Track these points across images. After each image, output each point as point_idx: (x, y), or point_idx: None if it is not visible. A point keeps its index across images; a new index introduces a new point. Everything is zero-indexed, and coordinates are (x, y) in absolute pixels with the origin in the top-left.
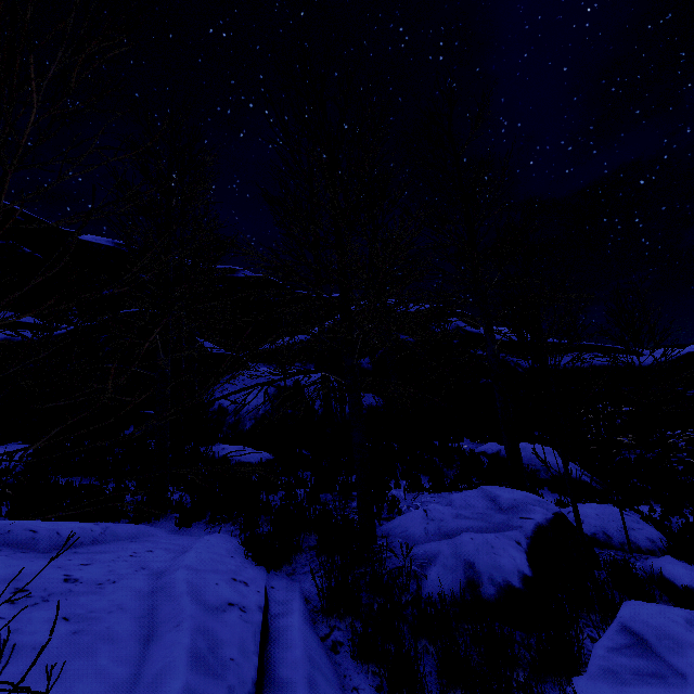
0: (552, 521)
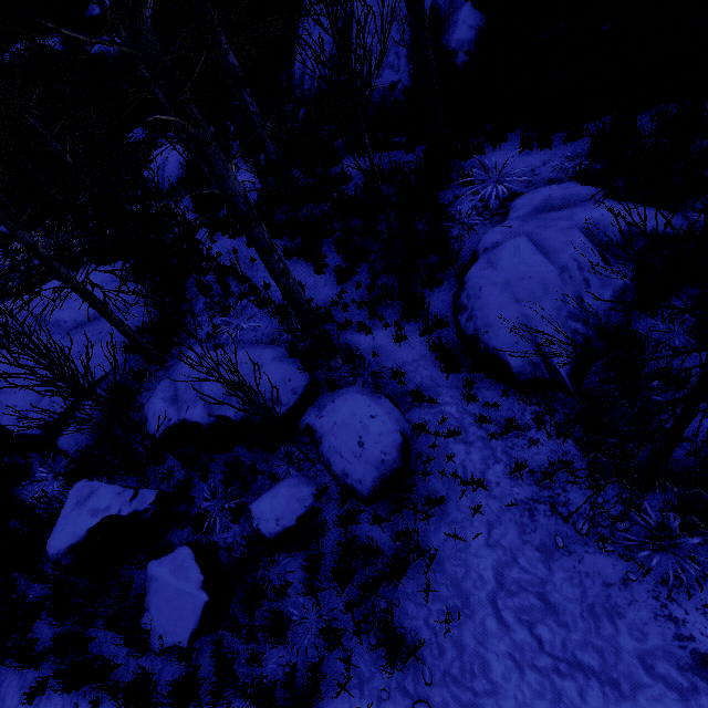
0: (192, 423)
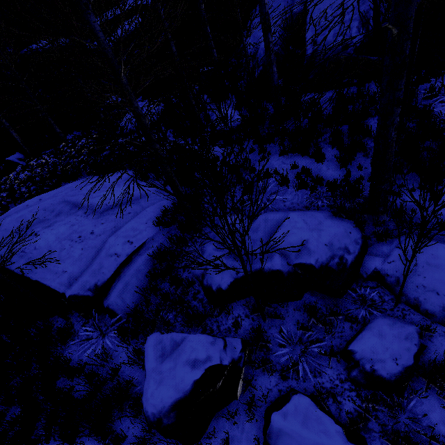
0: (273, 272)
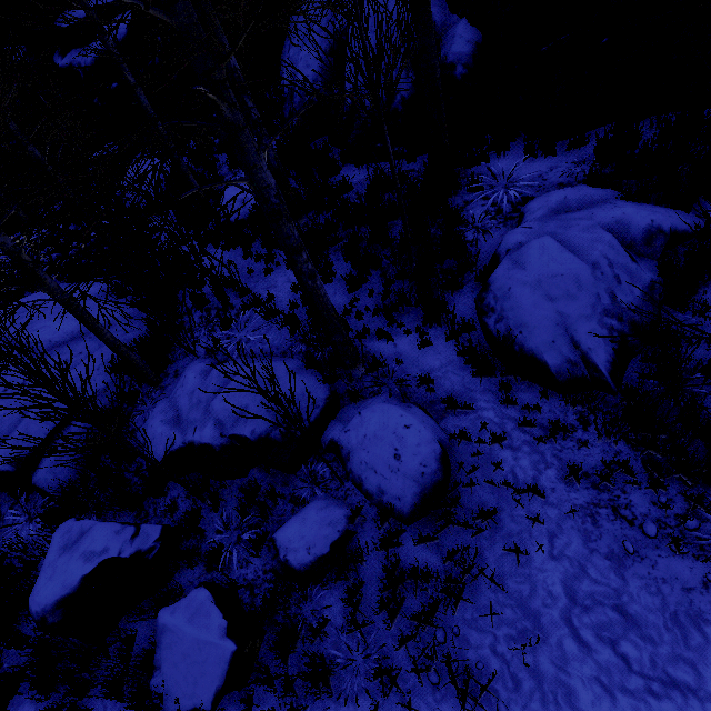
0: (202, 445)
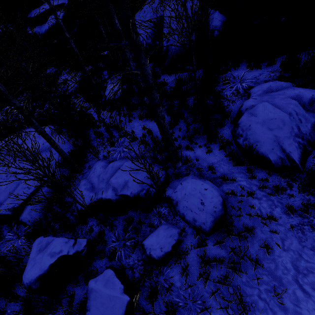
0: (106, 200)
